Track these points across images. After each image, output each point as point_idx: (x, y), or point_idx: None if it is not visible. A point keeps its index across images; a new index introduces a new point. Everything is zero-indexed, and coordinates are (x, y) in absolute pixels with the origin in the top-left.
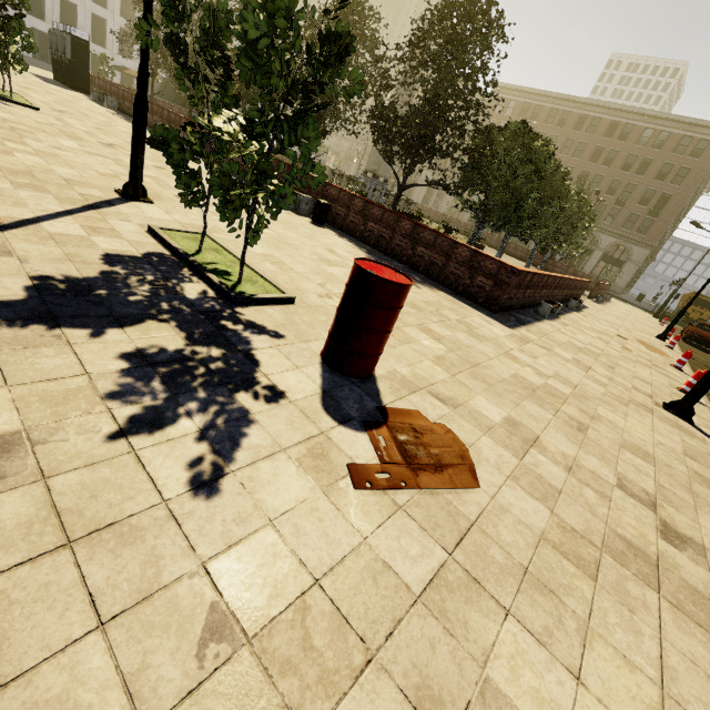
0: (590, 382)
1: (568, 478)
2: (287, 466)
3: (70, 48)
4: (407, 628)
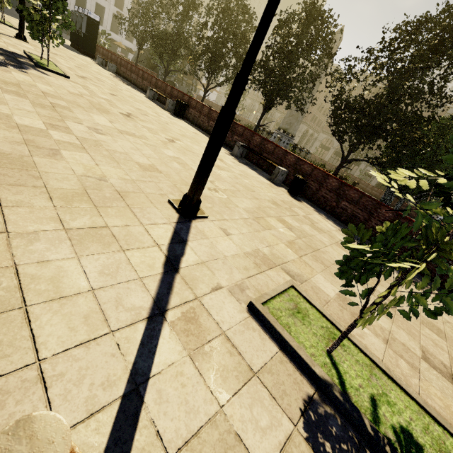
0: None
1: None
2: None
3: (85, 25)
4: None
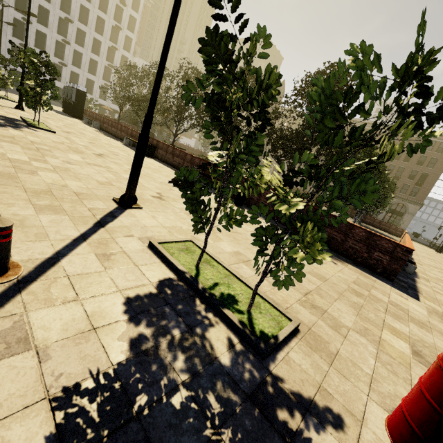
0: None
1: None
2: None
3: (75, 95)
4: None
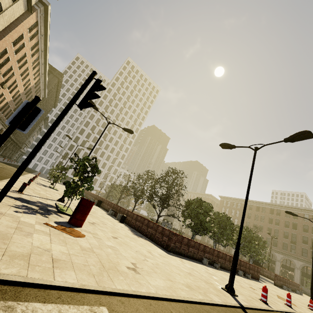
0: (184, 269)
1: (112, 253)
2: (34, 218)
3: None
4: (27, 227)
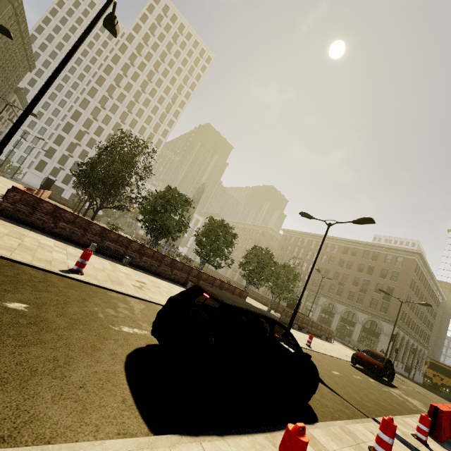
0: None
1: None
2: None
3: (45, 181)
4: None
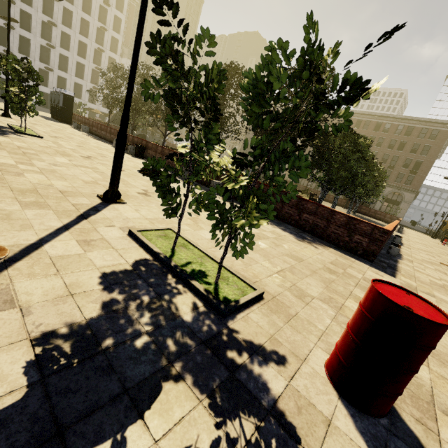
0: None
1: None
2: None
3: (62, 100)
4: None
